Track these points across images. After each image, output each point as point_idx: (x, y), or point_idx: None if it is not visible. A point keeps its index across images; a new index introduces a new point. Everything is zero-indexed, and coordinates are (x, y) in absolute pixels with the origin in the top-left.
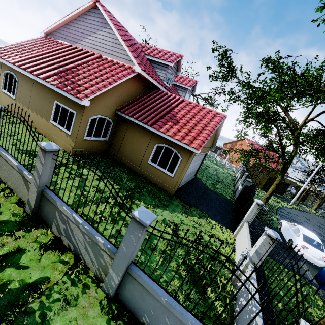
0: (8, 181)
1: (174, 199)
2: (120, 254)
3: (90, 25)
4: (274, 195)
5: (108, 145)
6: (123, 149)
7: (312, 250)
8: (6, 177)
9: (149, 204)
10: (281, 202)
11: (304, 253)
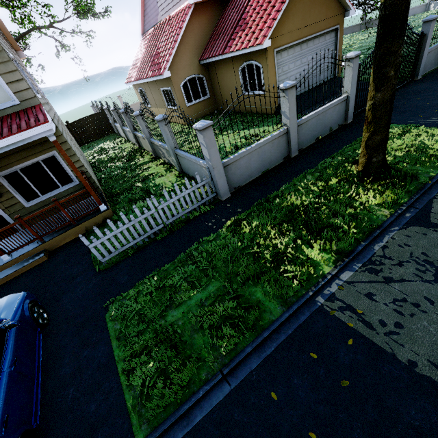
0: (146, 148)
1: (273, 117)
2: (167, 145)
3: None
4: None
5: (215, 102)
6: (224, 96)
7: None
8: (145, 147)
9: (236, 131)
10: None
11: None
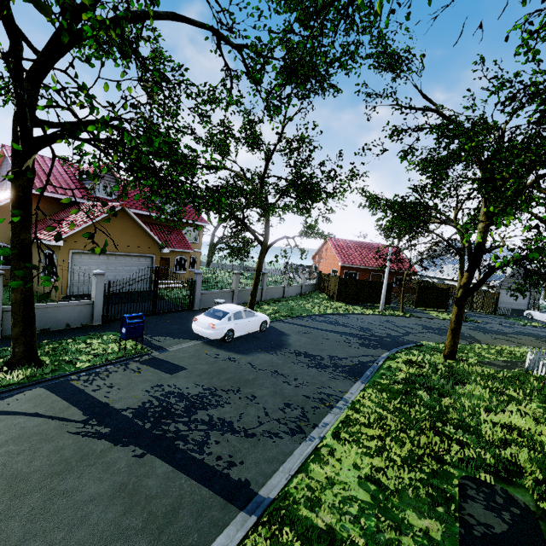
0: None
1: None
2: None
3: (6, 168)
4: (366, 305)
5: None
6: None
7: (200, 320)
8: None
9: None
10: (356, 310)
11: (195, 327)
